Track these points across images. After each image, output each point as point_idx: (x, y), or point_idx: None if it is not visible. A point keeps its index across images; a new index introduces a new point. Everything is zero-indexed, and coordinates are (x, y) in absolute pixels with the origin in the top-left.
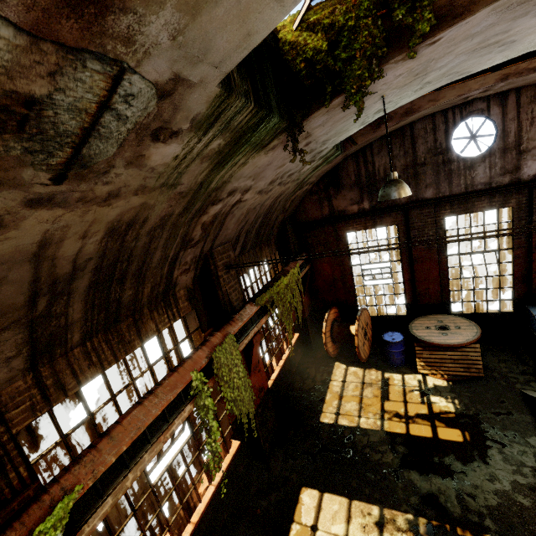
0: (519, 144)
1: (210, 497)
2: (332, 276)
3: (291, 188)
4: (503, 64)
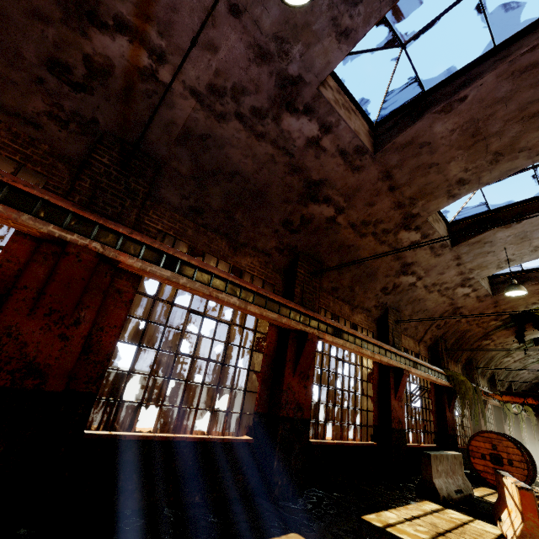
0: None
1: None
2: None
3: (533, 376)
4: None
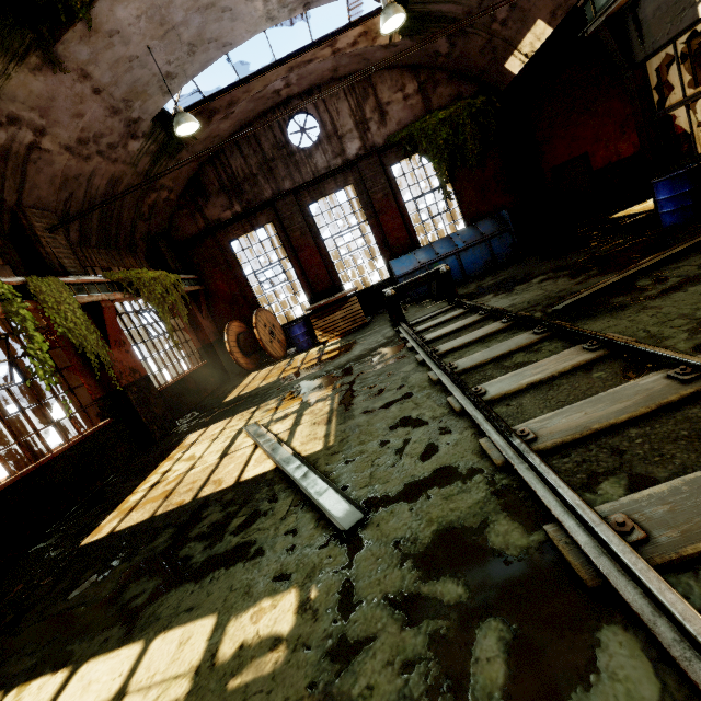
0: (337, 131)
1: (65, 447)
2: (230, 294)
3: (130, 176)
4: (286, 60)
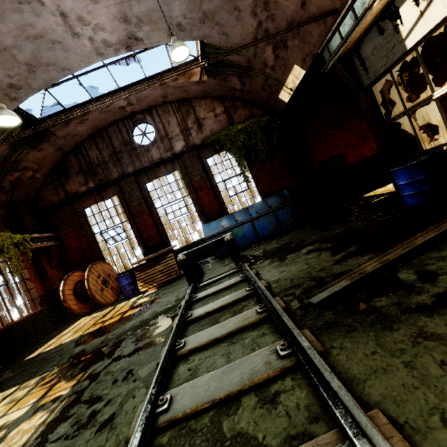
0: (167, 135)
1: None
2: (80, 248)
3: None
4: (127, 87)
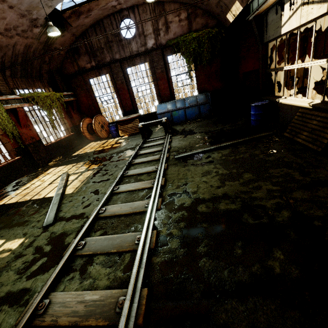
0: (144, 32)
1: None
2: (88, 104)
3: (36, 44)
4: None
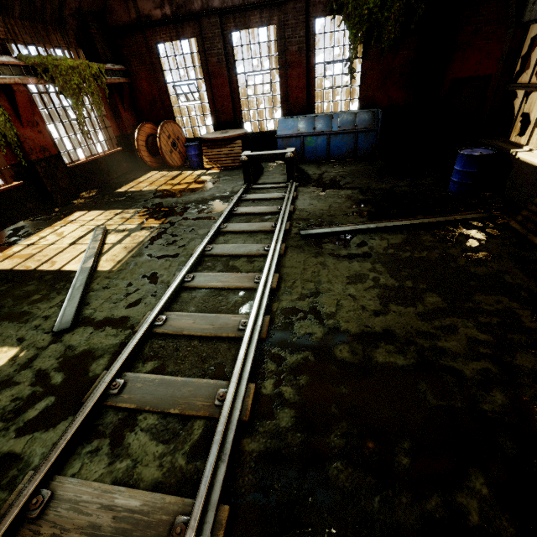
0: None
1: None
2: (151, 95)
3: None
4: None
